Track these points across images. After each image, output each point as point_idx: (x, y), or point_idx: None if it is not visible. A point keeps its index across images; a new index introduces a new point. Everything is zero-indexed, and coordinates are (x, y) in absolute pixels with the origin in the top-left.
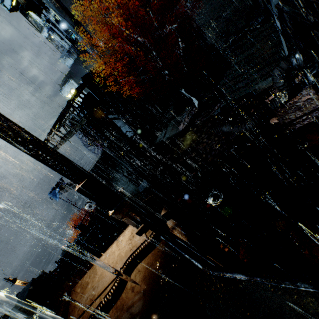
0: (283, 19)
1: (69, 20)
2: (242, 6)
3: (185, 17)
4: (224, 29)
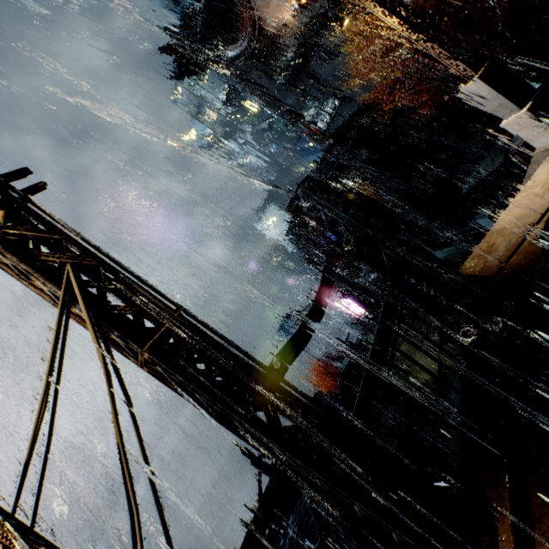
0: None
1: (283, 112)
2: None
3: (468, 13)
4: None
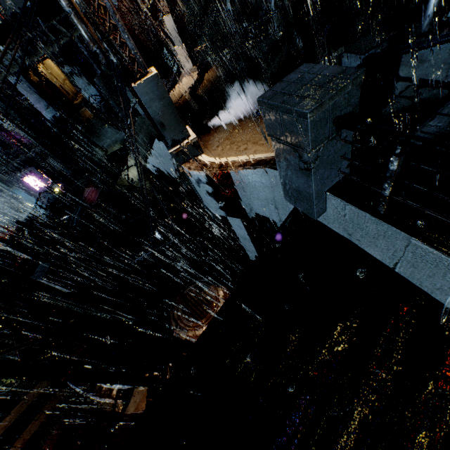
0: (234, 3)
1: None
2: None
3: None
4: (186, 13)
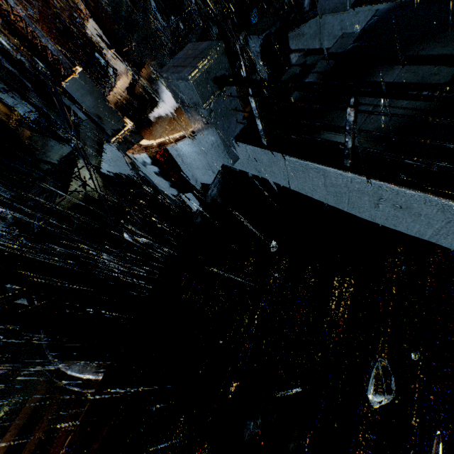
0: (158, 0)
1: None
2: (122, 0)
3: (59, 0)
4: (112, 15)
